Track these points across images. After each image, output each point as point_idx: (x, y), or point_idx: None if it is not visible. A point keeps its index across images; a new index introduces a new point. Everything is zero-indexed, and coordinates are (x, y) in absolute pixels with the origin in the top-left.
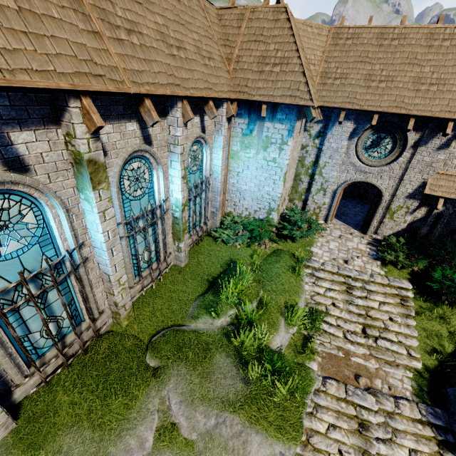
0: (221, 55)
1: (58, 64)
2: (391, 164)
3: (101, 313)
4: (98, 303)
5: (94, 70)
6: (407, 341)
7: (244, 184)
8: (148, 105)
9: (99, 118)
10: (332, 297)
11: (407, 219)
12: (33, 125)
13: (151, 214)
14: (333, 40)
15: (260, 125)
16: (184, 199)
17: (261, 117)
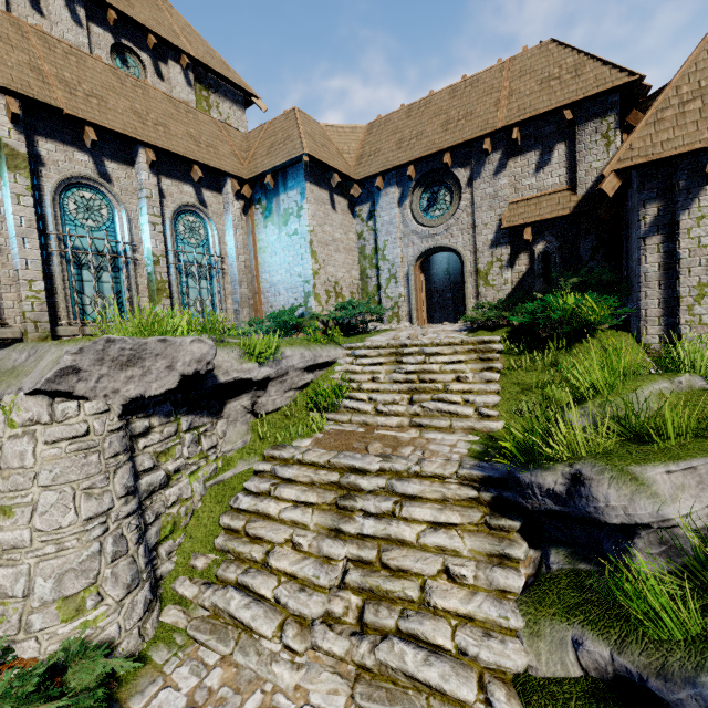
0: (235, 154)
1: None
2: (455, 215)
3: (4, 322)
4: (6, 312)
5: (28, 91)
6: (478, 397)
7: (276, 274)
8: (88, 129)
9: (17, 110)
10: (373, 372)
11: (507, 277)
12: None
13: (111, 258)
14: (368, 132)
15: (277, 202)
16: (158, 250)
17: (267, 186)
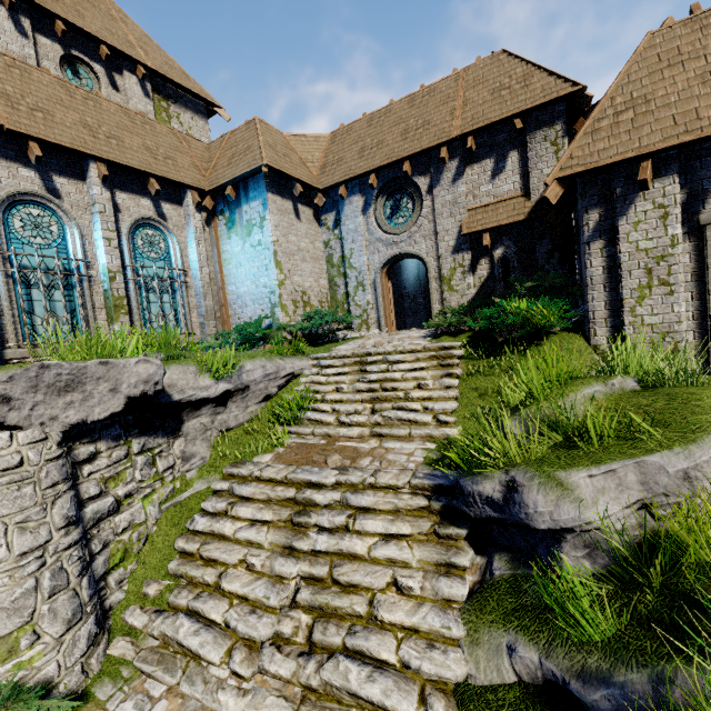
0: (196, 165)
1: None
2: (417, 222)
3: None
4: None
5: None
6: (436, 404)
7: (242, 286)
8: (32, 145)
9: None
10: (337, 382)
11: (470, 282)
12: None
13: (63, 275)
14: (332, 141)
15: (239, 213)
16: (115, 266)
17: (228, 197)
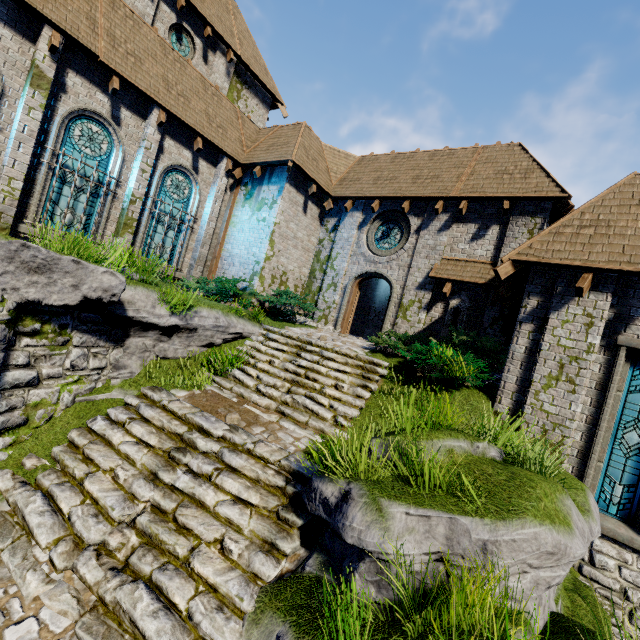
0: (241, 141)
1: (48, 12)
2: (399, 252)
3: None
4: None
5: (75, 33)
6: (342, 406)
7: (237, 248)
8: (114, 79)
9: (57, 43)
10: (273, 356)
11: (422, 318)
12: (15, 33)
13: (95, 184)
14: (358, 162)
15: (259, 190)
16: (139, 193)
17: (254, 174)
